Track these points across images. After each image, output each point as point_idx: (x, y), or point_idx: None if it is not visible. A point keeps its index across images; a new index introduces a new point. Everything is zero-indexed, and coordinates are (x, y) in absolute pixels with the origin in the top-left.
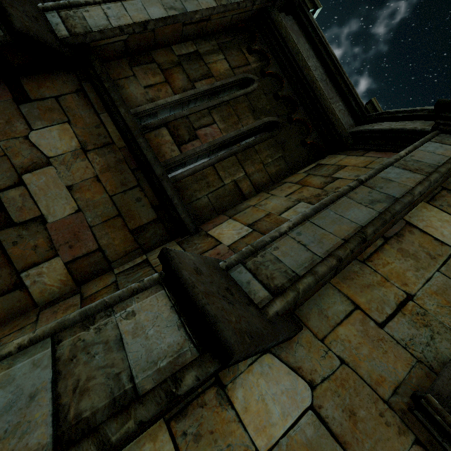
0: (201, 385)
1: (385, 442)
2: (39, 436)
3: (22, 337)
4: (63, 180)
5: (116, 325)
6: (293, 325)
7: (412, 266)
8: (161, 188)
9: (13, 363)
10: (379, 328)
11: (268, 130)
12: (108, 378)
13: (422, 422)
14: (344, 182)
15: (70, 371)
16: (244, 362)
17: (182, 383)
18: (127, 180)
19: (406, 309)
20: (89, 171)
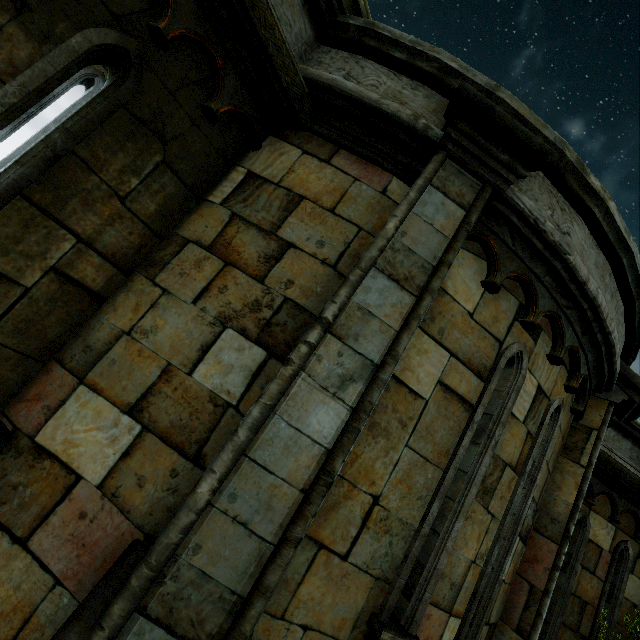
0: None
1: None
2: None
3: None
4: None
5: None
6: None
7: (382, 450)
8: None
9: None
10: (343, 562)
11: (100, 61)
12: None
13: None
14: (300, 265)
15: None
16: None
17: None
18: None
19: (372, 520)
20: None
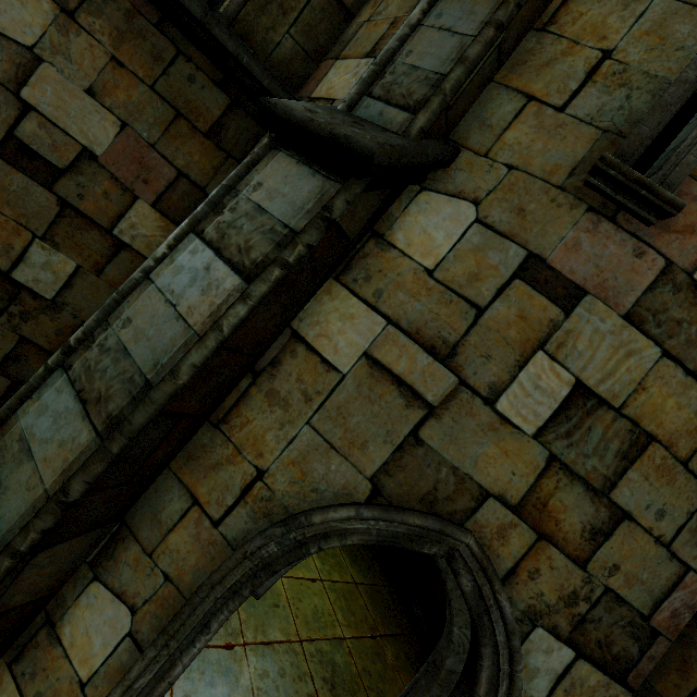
0: (358, 240)
1: (555, 221)
2: (231, 283)
3: (166, 241)
4: (74, 81)
5: (248, 200)
6: (446, 146)
7: (619, 5)
8: (214, 43)
9: (173, 259)
10: (559, 114)
11: None
12: (264, 234)
13: (596, 187)
14: None
15: (227, 244)
16: (398, 209)
17: (334, 208)
18: (158, 48)
19: (599, 74)
20: (99, 52)
